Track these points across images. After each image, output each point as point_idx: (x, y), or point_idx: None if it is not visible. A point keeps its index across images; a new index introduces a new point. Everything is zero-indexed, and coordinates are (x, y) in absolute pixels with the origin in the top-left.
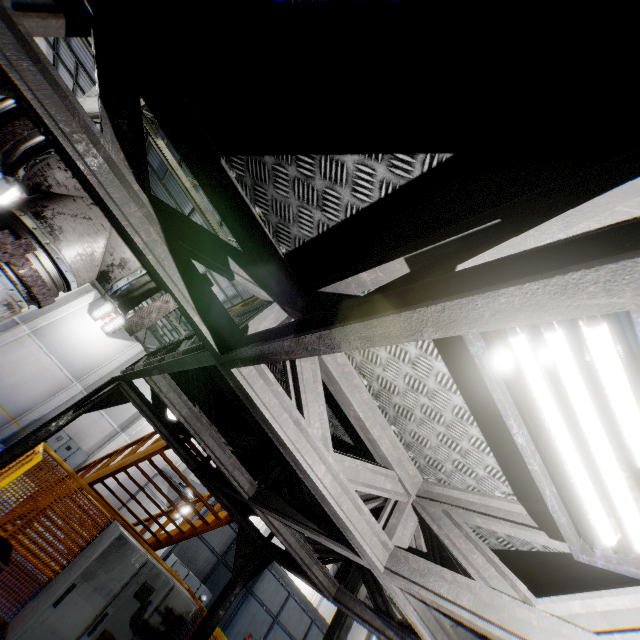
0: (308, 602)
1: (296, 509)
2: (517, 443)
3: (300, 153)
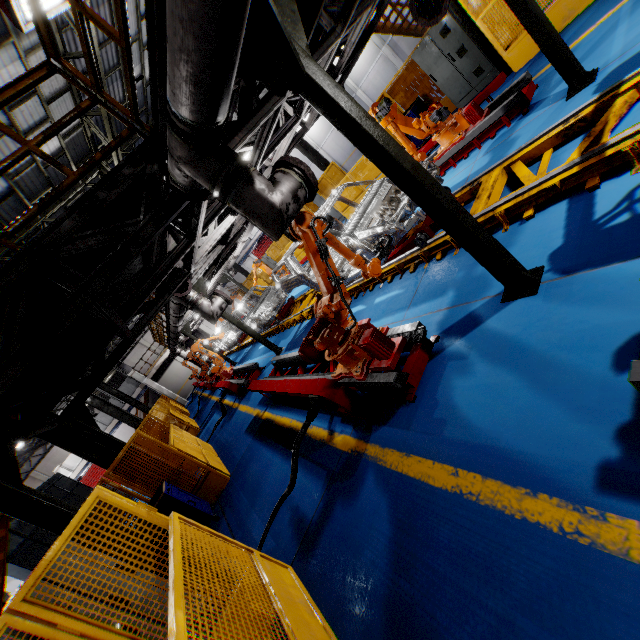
0: None
1: None
2: None
3: None
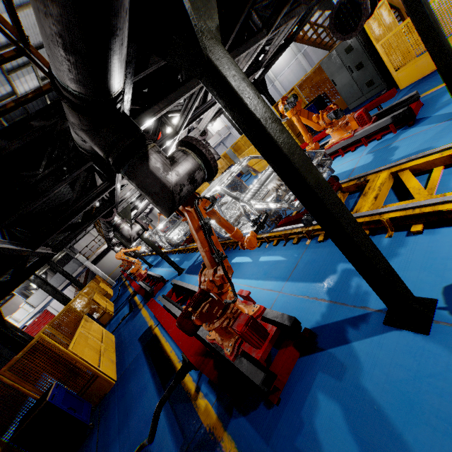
0: None
1: None
2: None
3: None
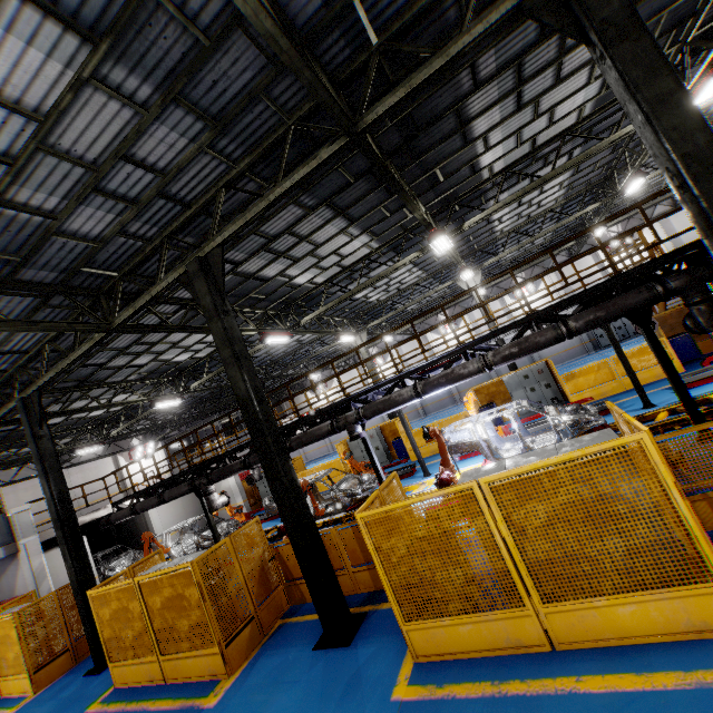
0: None
1: None
2: None
3: None
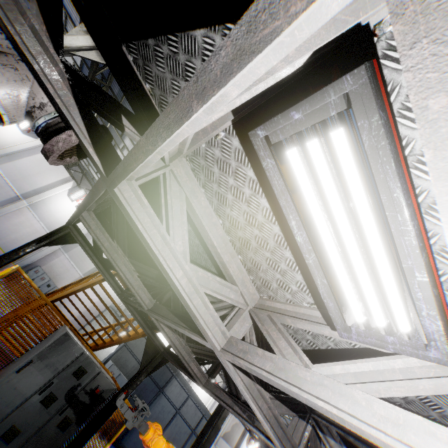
0: (201, 403)
1: (175, 315)
2: (297, 242)
3: (169, 33)
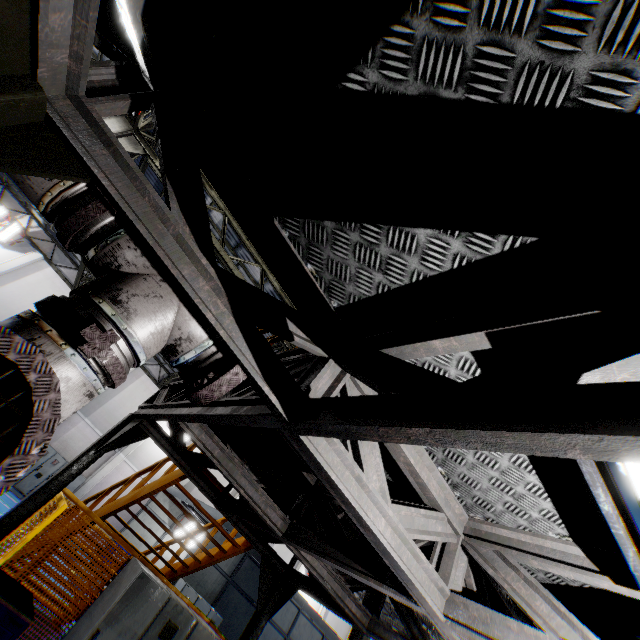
0: (318, 617)
1: (336, 548)
2: (602, 510)
3: (366, 222)
